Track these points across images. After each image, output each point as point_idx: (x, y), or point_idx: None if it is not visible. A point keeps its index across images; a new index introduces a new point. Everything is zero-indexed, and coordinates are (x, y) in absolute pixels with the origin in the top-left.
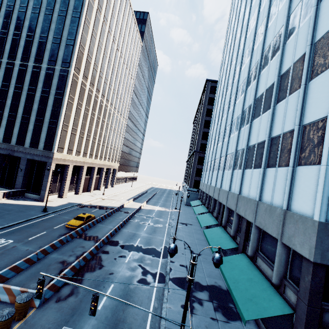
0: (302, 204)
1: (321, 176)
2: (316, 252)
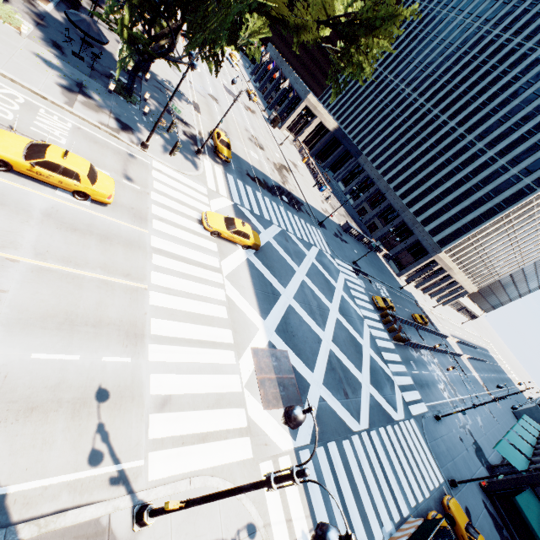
0: None
1: None
2: None
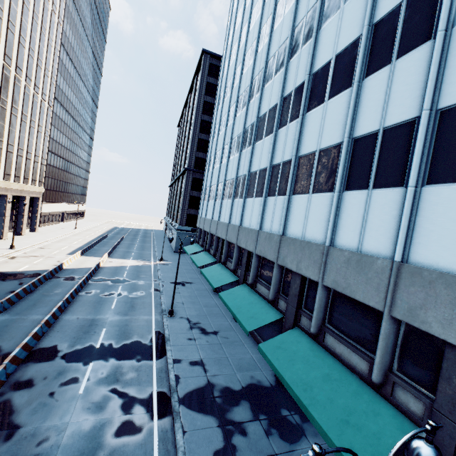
0: (439, 253)
1: None
2: None
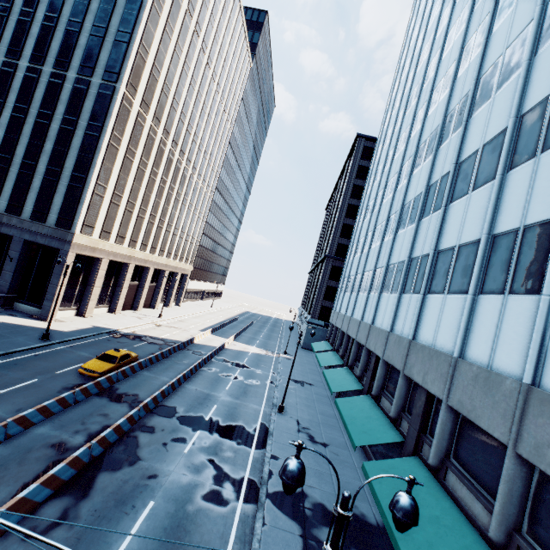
0: None
1: None
2: None
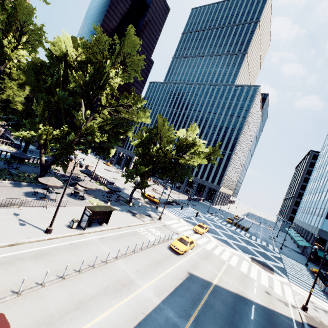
0: (319, 226)
1: (322, 220)
2: (317, 233)
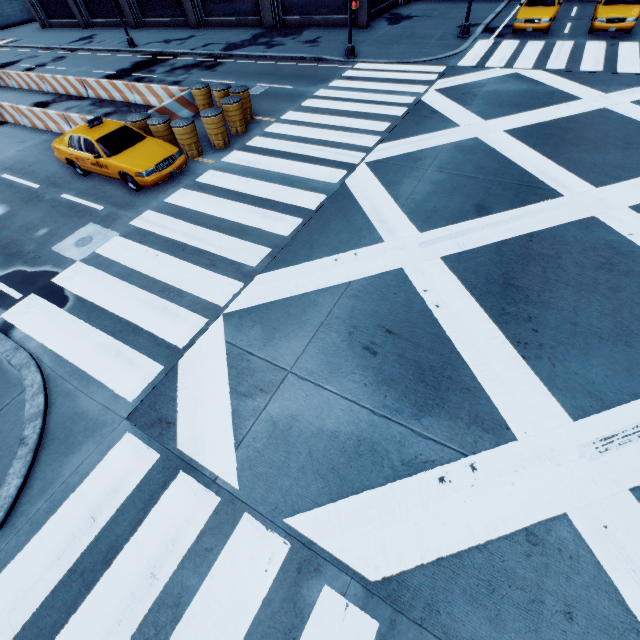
0: None
1: None
2: None
